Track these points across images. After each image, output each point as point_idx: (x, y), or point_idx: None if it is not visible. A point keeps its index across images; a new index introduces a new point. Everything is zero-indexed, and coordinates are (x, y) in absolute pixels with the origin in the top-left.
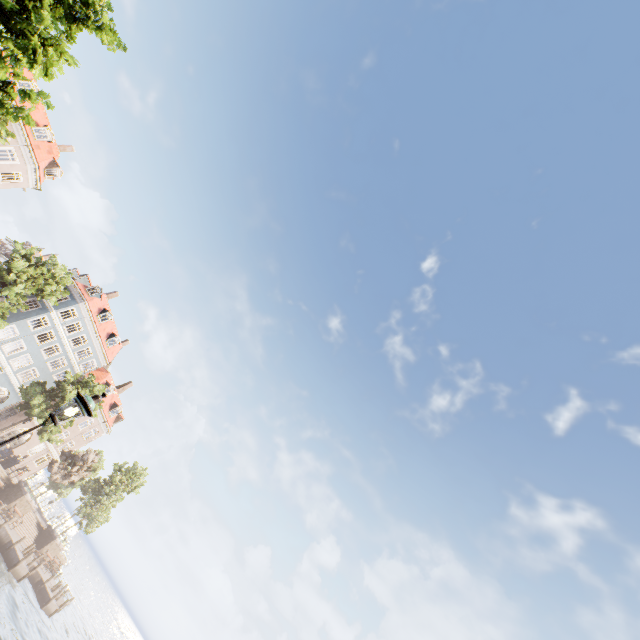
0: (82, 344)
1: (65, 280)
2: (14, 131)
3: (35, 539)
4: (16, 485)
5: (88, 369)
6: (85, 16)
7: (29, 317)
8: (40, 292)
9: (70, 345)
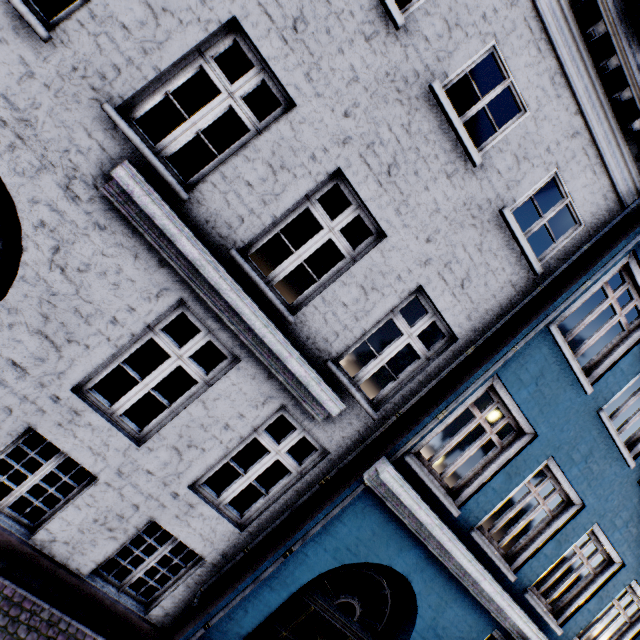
0: None
1: None
2: None
3: None
4: None
5: None
6: None
7: None
8: None
9: None
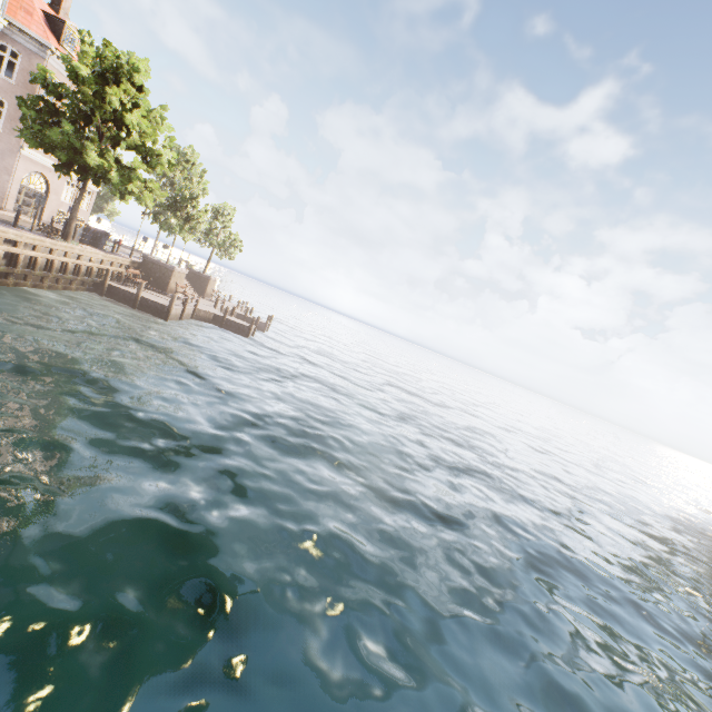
0: None
1: None
2: None
3: (191, 287)
4: (145, 263)
5: None
6: None
7: None
8: None
9: None
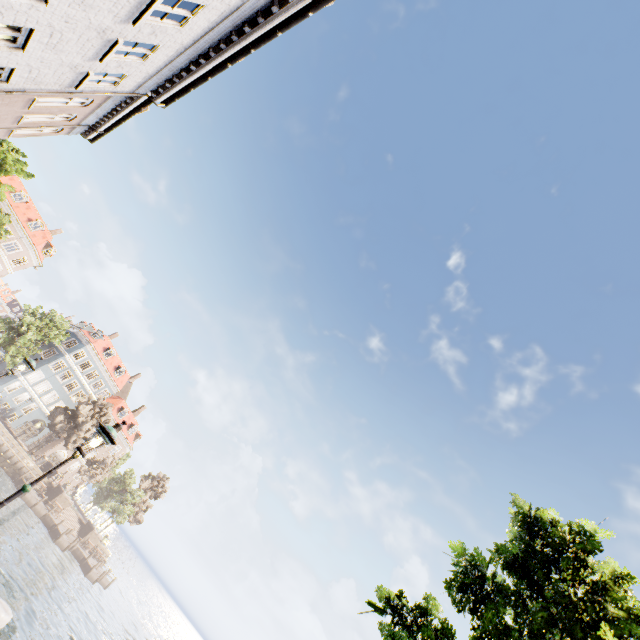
0: (95, 378)
1: (65, 326)
2: (15, 229)
3: (78, 531)
4: (56, 487)
5: (104, 397)
6: (7, 169)
7: (50, 362)
8: (48, 338)
9: (85, 380)
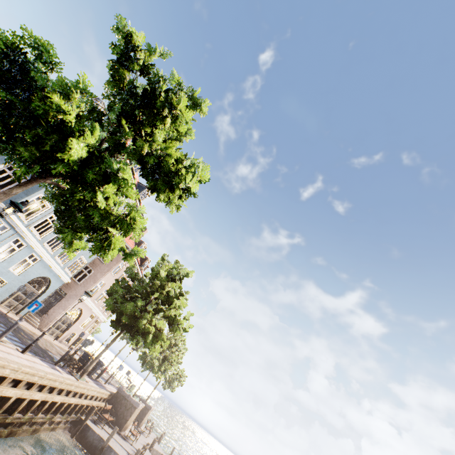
0: None
1: None
2: None
3: None
4: (117, 395)
5: None
6: None
7: None
8: None
9: None
